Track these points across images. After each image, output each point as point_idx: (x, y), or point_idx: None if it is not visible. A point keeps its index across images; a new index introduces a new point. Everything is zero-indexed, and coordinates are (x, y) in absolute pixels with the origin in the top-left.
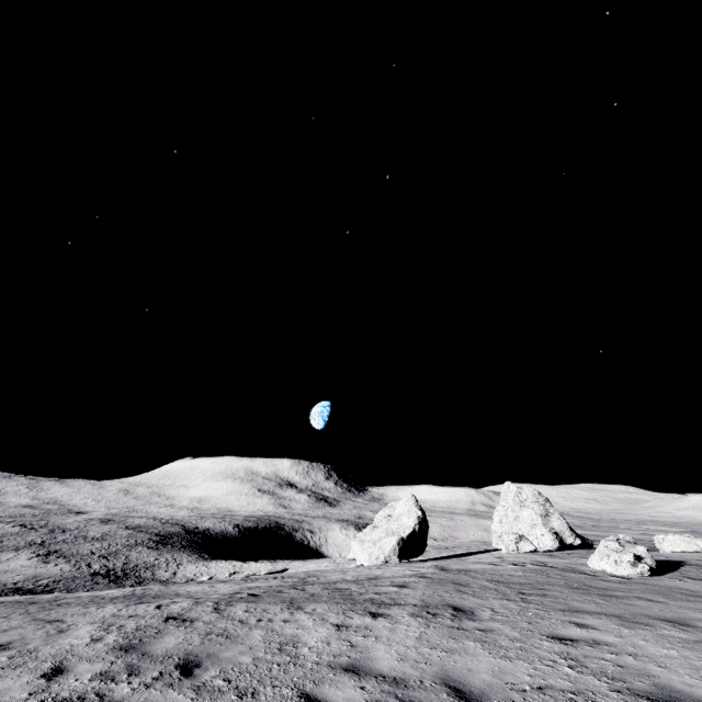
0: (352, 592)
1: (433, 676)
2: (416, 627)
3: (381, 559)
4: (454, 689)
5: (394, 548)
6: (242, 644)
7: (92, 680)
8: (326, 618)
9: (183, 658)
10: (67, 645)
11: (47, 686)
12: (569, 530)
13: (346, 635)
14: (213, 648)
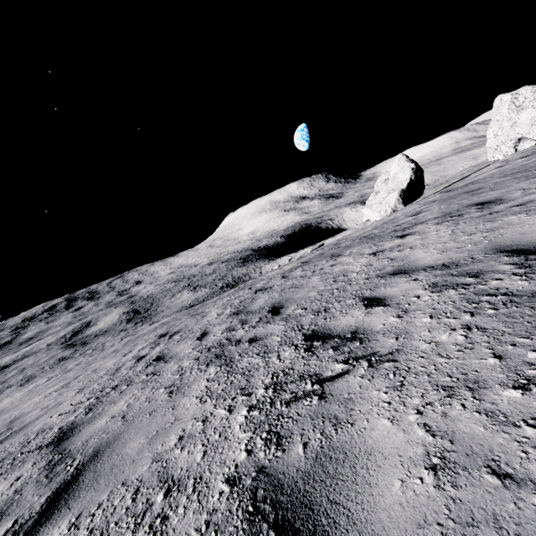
0: (376, 234)
1: (483, 251)
2: (445, 229)
3: (389, 212)
4: (513, 251)
5: (397, 200)
6: (307, 287)
7: (222, 334)
8: (362, 253)
9: (271, 307)
10: (206, 322)
11: (200, 343)
12: None
13: (383, 256)
14: (288, 296)
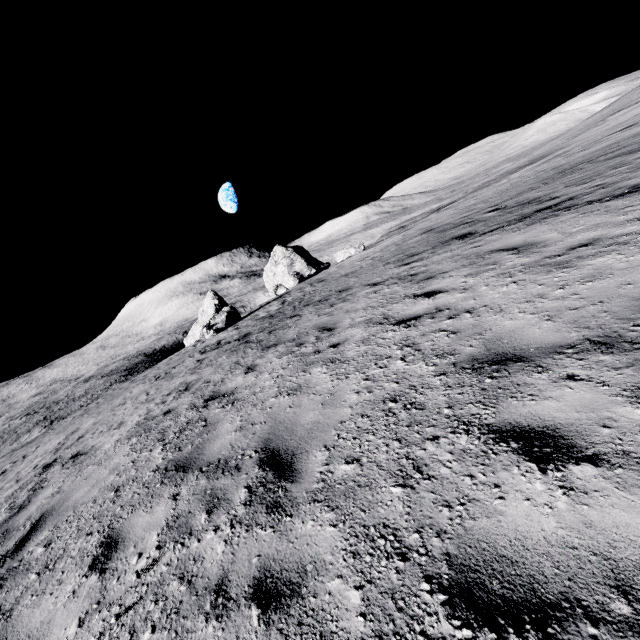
0: None
1: None
2: None
3: None
4: None
5: (202, 335)
6: None
7: None
8: None
9: None
10: None
11: None
12: (307, 267)
13: None
14: None
